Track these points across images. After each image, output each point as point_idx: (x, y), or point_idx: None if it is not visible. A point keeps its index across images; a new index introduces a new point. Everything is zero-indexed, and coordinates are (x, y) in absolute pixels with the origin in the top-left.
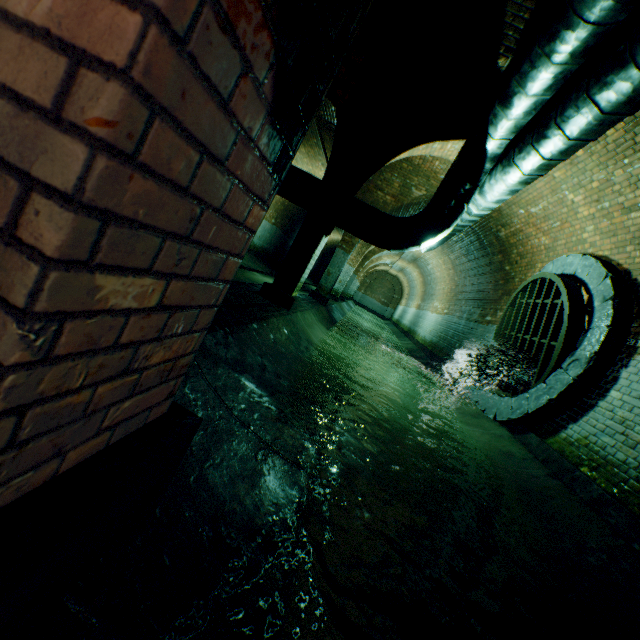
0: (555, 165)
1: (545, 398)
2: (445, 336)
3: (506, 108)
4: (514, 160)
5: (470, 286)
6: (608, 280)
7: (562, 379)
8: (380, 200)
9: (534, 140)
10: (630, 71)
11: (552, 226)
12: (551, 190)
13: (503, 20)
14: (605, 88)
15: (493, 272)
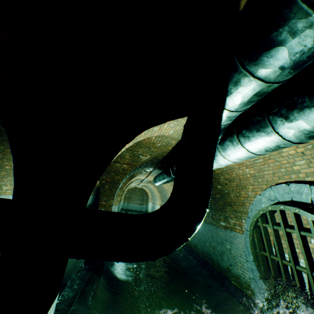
0: None
1: None
2: None
3: (265, 65)
4: (278, 129)
5: None
6: None
7: None
8: (119, 168)
9: None
10: None
11: (255, 162)
12: None
13: None
14: None
15: None
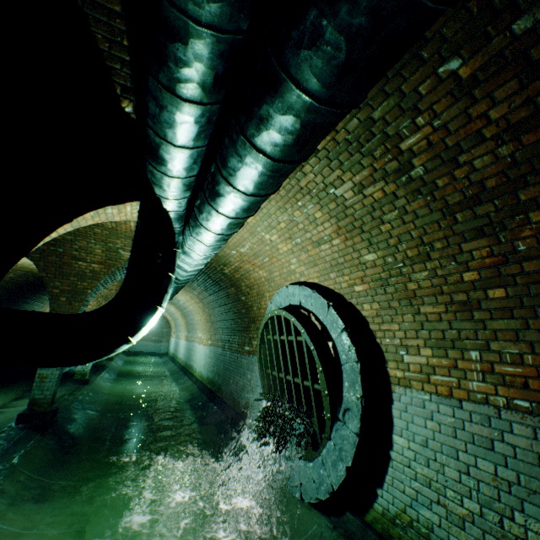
0: (245, 220)
1: (342, 466)
2: (218, 370)
3: (160, 162)
4: (200, 220)
5: (221, 316)
6: (333, 310)
7: (347, 436)
8: (86, 270)
9: (209, 197)
10: (289, 95)
11: (264, 261)
12: (250, 233)
13: (97, 45)
14: (265, 124)
15: (234, 302)
